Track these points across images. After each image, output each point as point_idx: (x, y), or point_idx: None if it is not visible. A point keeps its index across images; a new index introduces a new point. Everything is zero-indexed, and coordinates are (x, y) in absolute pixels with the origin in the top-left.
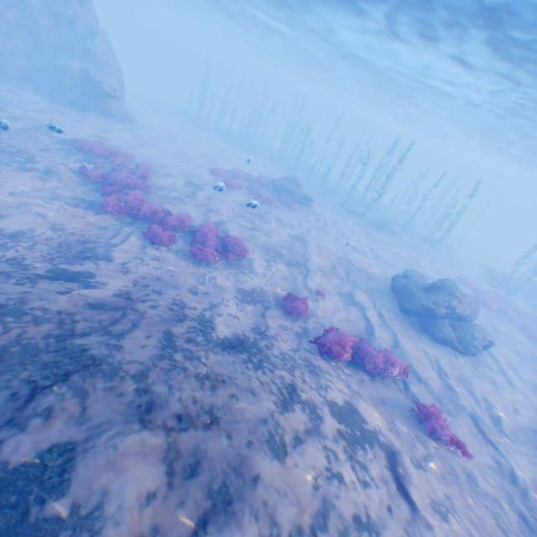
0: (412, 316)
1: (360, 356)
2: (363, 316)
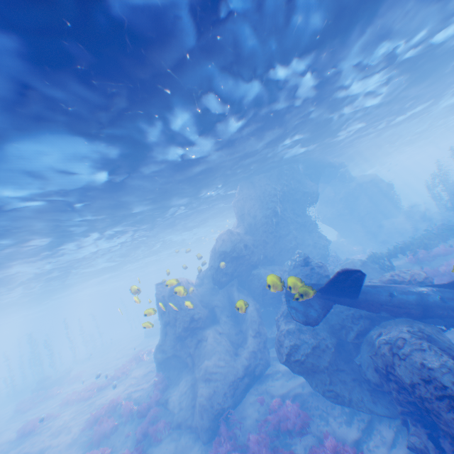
0: None
1: None
2: None
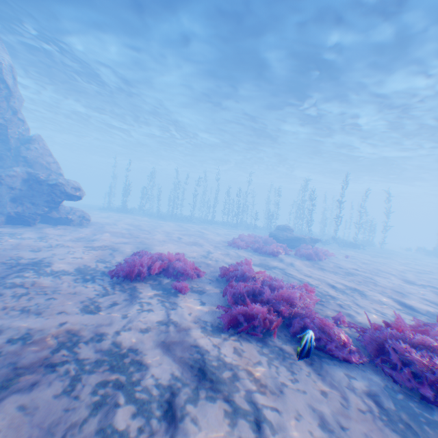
0: None
1: None
2: None
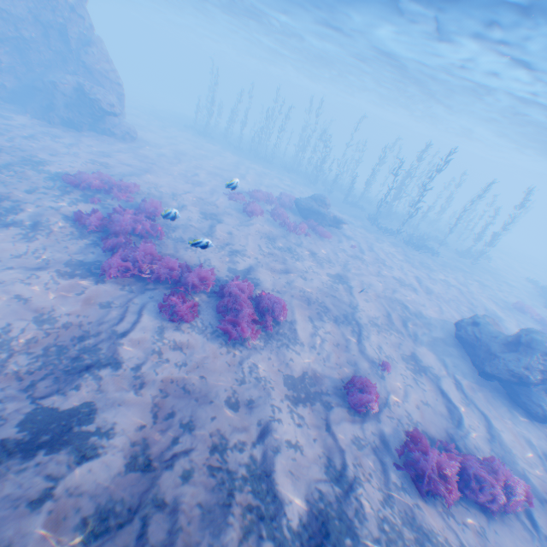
0: (492, 379)
1: (469, 483)
2: (441, 392)
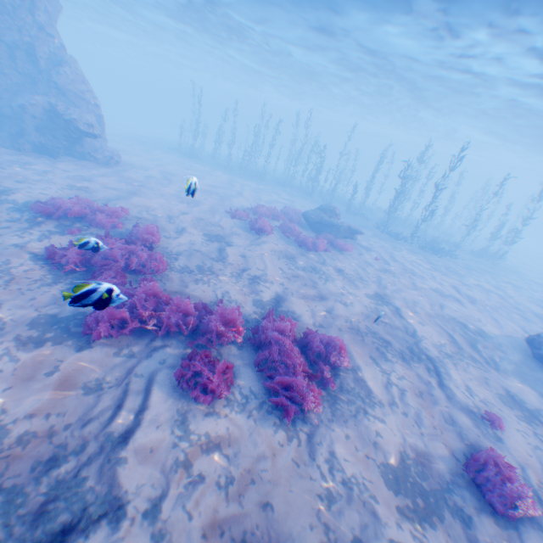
0: None
1: None
2: None
